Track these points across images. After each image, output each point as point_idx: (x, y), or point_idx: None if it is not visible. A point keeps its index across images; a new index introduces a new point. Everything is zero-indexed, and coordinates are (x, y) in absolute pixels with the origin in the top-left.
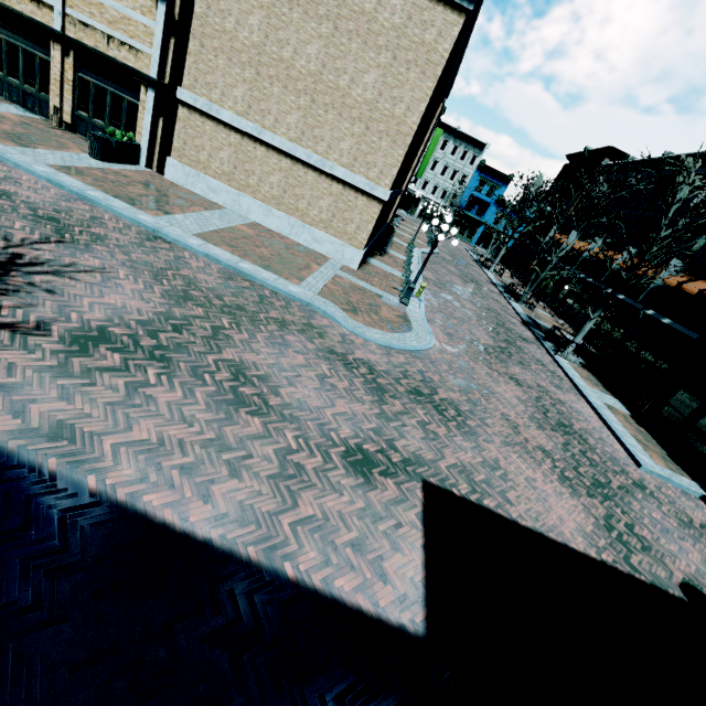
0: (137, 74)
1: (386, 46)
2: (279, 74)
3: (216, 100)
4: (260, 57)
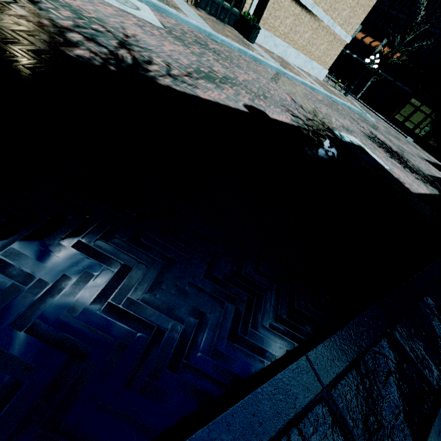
0: None
1: None
2: None
3: None
4: None
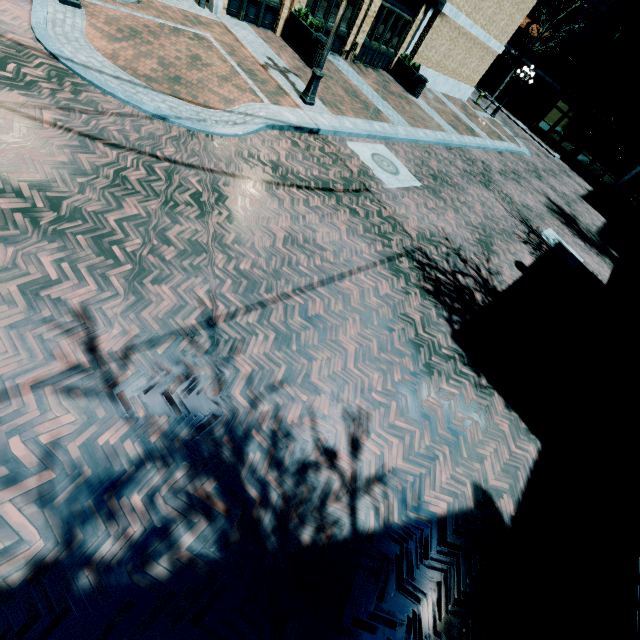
0: None
1: None
2: None
3: (460, 7)
4: None
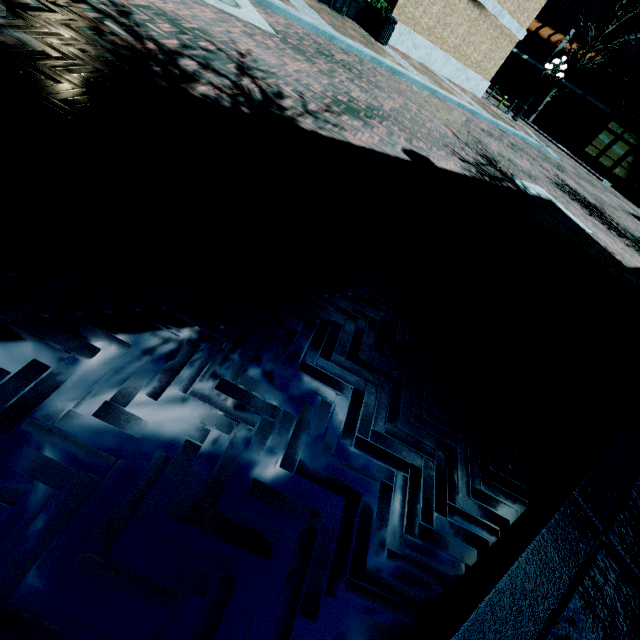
0: None
1: None
2: None
3: None
4: None
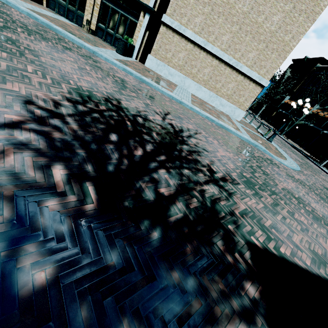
0: (140, 4)
1: (291, 0)
2: (224, 11)
3: (184, 24)
4: (216, 0)
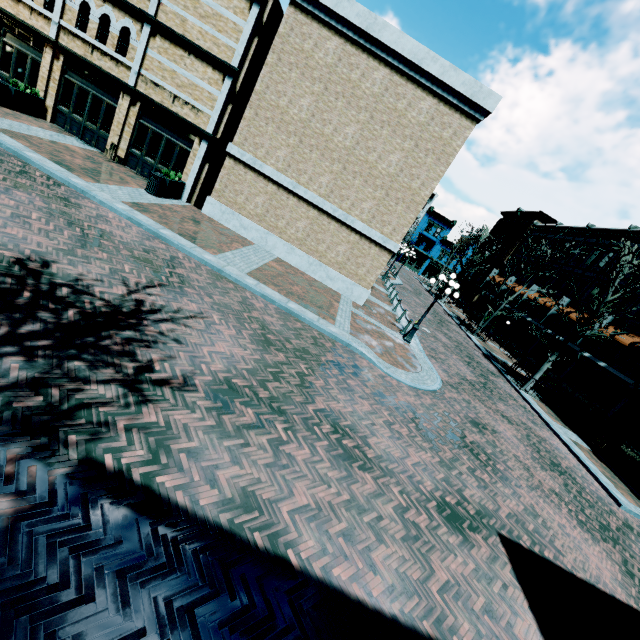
0: (194, 128)
1: (411, 136)
2: (319, 144)
3: (261, 157)
4: (305, 130)
